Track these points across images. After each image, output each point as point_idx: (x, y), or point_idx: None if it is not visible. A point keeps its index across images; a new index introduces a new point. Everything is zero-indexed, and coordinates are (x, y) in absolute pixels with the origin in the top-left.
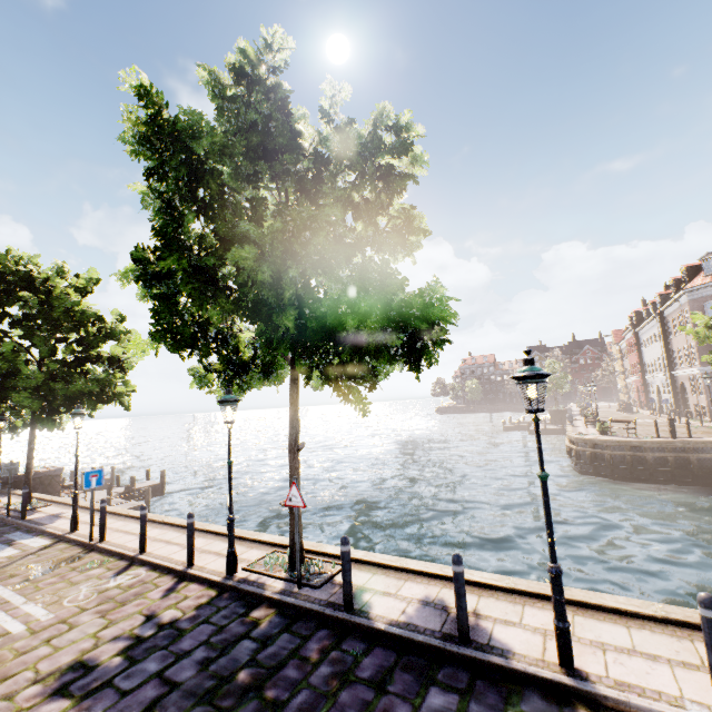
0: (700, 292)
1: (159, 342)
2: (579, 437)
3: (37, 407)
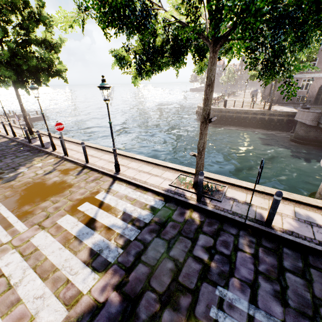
0: None
1: None
2: (198, 105)
3: None
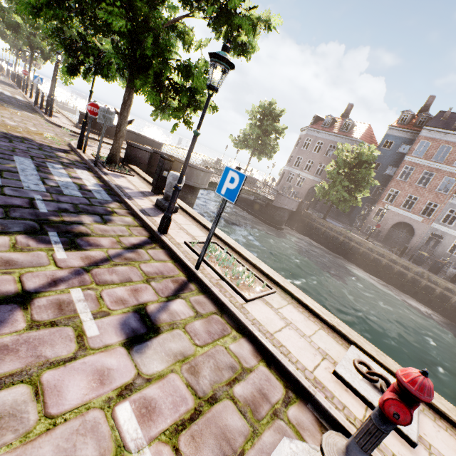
0: (302, 132)
1: (7, 30)
2: None
3: (13, 47)
